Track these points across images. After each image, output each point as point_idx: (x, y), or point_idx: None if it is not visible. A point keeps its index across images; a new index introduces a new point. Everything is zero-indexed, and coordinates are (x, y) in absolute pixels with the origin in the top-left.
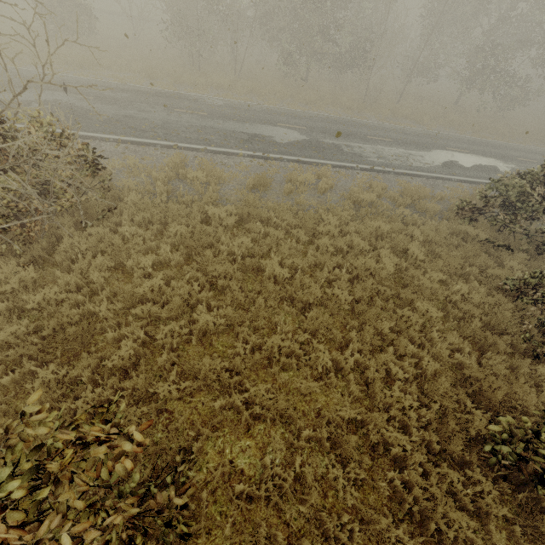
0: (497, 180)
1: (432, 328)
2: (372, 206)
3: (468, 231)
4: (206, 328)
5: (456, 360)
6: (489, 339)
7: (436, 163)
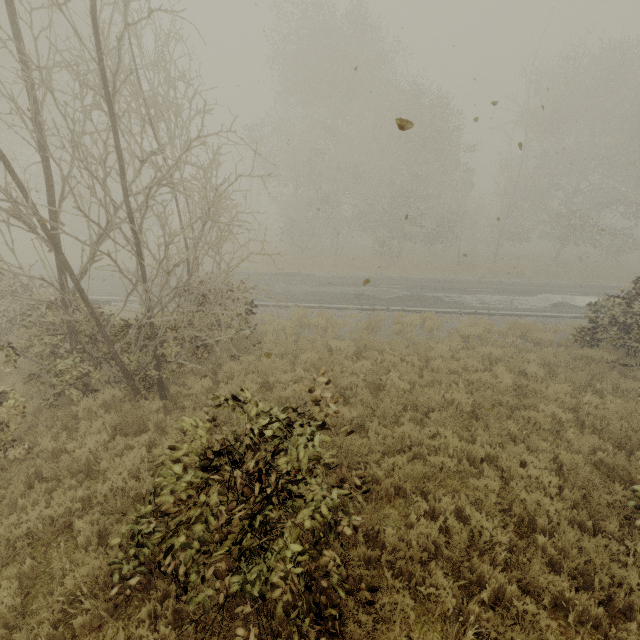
0: (600, 303)
1: (566, 432)
2: (481, 339)
3: (590, 353)
4: (341, 424)
5: (597, 456)
6: (633, 439)
7: (543, 304)
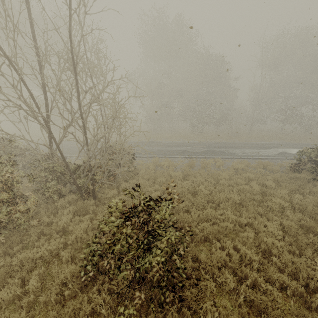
0: (301, 151)
1: (286, 212)
2: (244, 170)
3: (297, 175)
4: (178, 209)
5: (301, 222)
6: None
7: (274, 153)
